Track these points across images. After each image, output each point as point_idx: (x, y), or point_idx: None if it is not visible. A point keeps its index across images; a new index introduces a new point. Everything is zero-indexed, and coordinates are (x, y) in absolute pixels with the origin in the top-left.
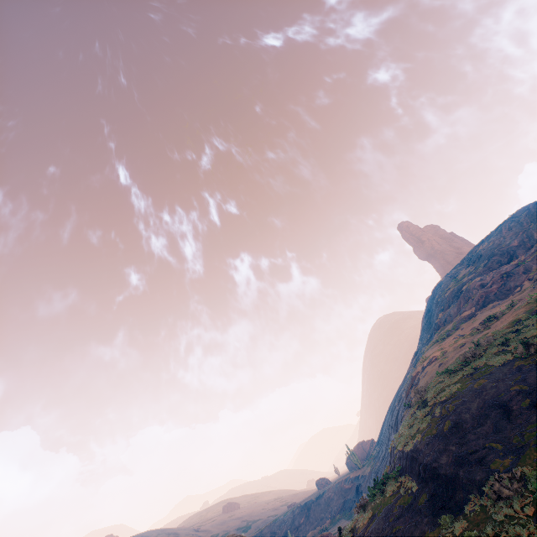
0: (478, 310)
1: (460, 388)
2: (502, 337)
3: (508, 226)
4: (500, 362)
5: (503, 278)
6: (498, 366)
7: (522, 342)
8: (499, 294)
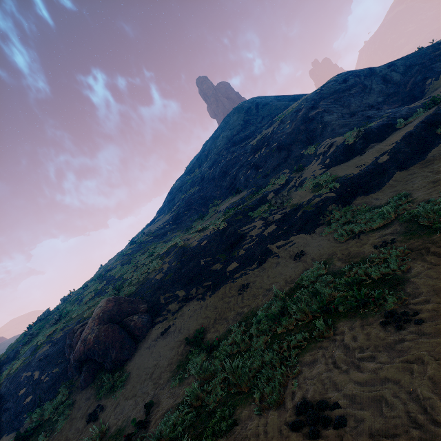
0: (157, 218)
1: (0, 358)
2: (70, 298)
3: (221, 125)
4: (25, 339)
5: (179, 190)
6: (22, 343)
7: (53, 317)
8: (169, 207)
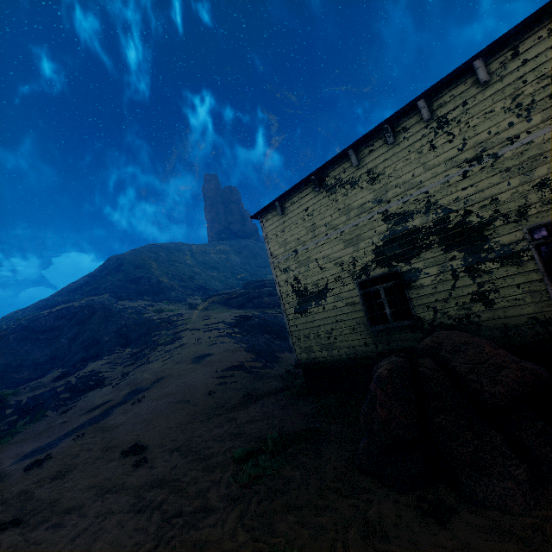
0: None
1: None
2: None
3: None
4: None
5: None
6: None
7: None
8: None
